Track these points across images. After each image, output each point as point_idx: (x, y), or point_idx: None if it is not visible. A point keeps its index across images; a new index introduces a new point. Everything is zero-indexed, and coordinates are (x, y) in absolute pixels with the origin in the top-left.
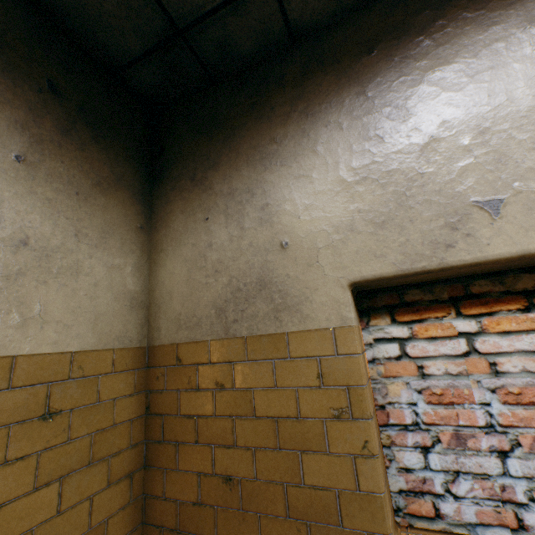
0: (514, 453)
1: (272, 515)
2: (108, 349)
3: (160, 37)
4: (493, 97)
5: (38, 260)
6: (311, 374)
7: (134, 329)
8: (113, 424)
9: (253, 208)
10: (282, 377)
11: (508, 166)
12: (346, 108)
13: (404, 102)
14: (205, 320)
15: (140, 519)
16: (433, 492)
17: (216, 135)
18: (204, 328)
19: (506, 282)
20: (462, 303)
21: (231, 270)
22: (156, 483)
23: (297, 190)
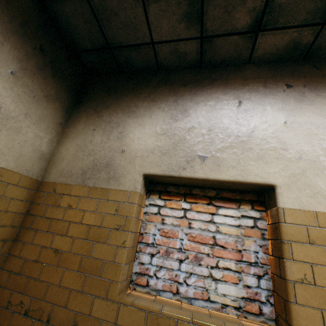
0: (186, 262)
1: (71, 269)
2: (19, 173)
3: (101, 46)
4: (217, 119)
5: (2, 119)
6: (113, 209)
7: (37, 169)
8: (6, 210)
9: (117, 131)
10: (100, 207)
11: (213, 145)
12: (168, 104)
13: (189, 109)
14: (75, 175)
15: (0, 266)
16: (150, 276)
17: (113, 95)
18: (73, 178)
19: (206, 192)
20: (188, 197)
21: (96, 155)
22: (17, 249)
23: (137, 129)
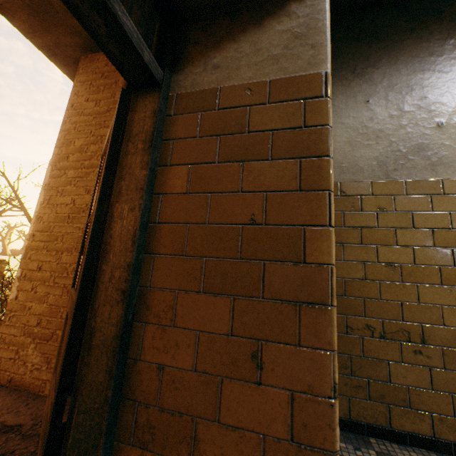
0: None
1: (427, 284)
2: None
3: None
4: None
5: None
6: None
7: None
8: None
9: (412, 98)
10: (437, 205)
11: None
12: None
13: None
14: (367, 168)
15: None
16: None
17: (376, 44)
18: (366, 173)
19: None
20: None
21: (391, 137)
22: None
23: (452, 90)
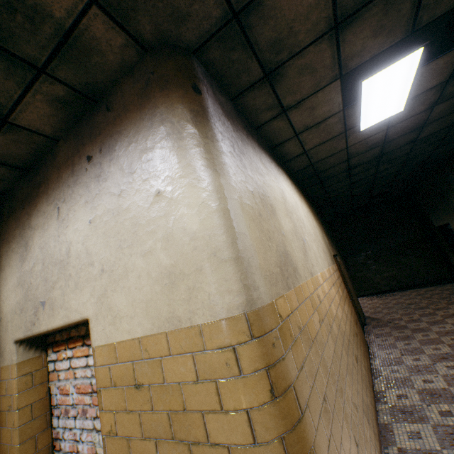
0: (81, 416)
1: None
2: None
3: None
4: (47, 244)
5: None
6: (5, 389)
7: None
8: None
9: None
10: None
11: (48, 284)
12: (17, 241)
13: (29, 241)
14: None
15: None
16: (65, 437)
17: None
18: None
19: (82, 330)
20: (72, 341)
21: None
22: None
23: (5, 287)
